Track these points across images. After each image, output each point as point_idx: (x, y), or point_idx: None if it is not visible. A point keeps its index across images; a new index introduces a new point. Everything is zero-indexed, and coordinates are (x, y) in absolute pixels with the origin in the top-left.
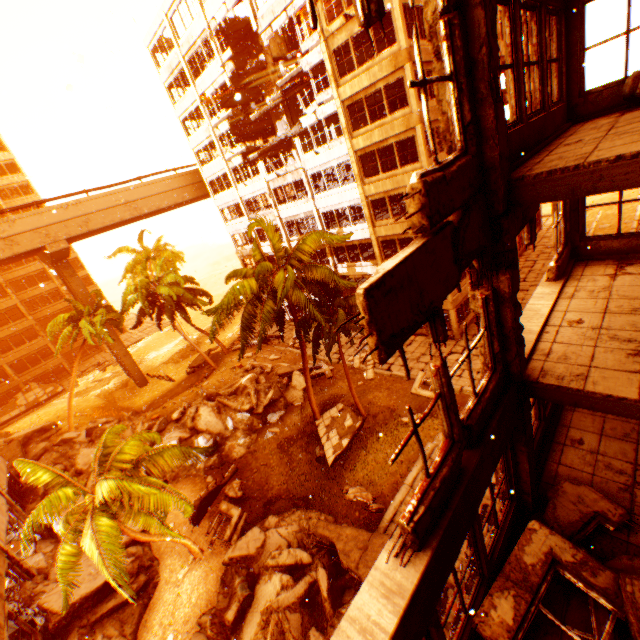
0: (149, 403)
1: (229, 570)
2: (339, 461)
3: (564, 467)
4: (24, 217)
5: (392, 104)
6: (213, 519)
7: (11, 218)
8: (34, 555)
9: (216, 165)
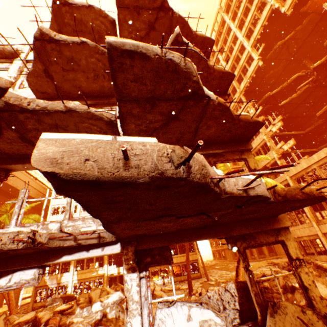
0: None
1: None
2: None
3: None
4: None
5: None
6: None
7: None
8: None
9: None
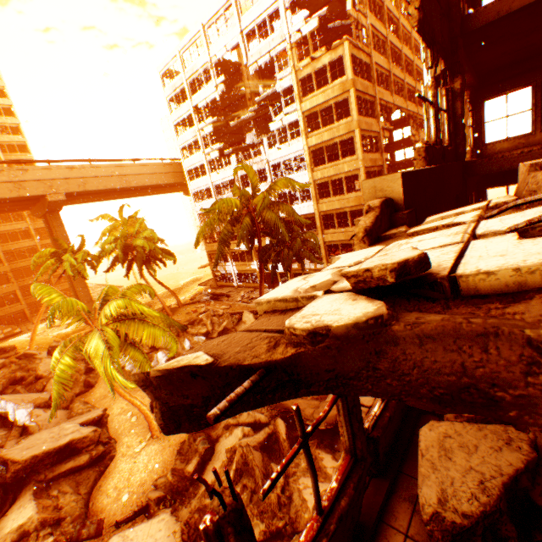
0: None
1: (186, 443)
2: None
3: None
4: (36, 169)
5: None
6: None
7: (25, 168)
8: None
9: (196, 157)
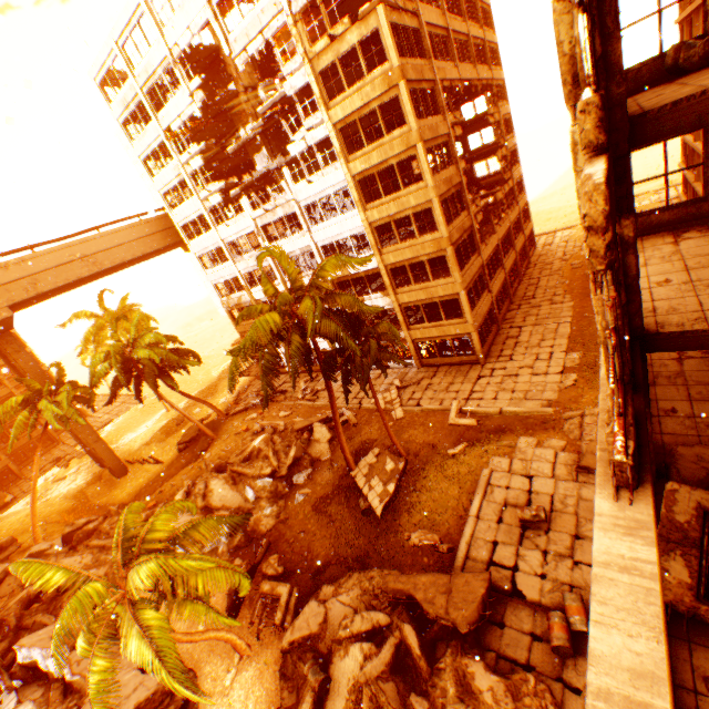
0: (134, 494)
1: (288, 659)
2: (388, 510)
3: (668, 436)
4: None
5: (375, 132)
6: (255, 605)
7: None
8: (19, 706)
9: (190, 206)
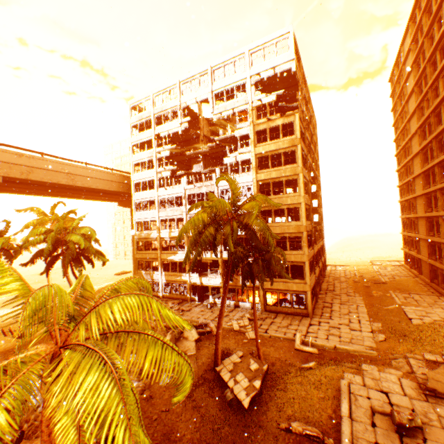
0: None
1: None
2: (252, 405)
3: None
4: None
5: None
6: None
7: None
8: None
9: (147, 173)
